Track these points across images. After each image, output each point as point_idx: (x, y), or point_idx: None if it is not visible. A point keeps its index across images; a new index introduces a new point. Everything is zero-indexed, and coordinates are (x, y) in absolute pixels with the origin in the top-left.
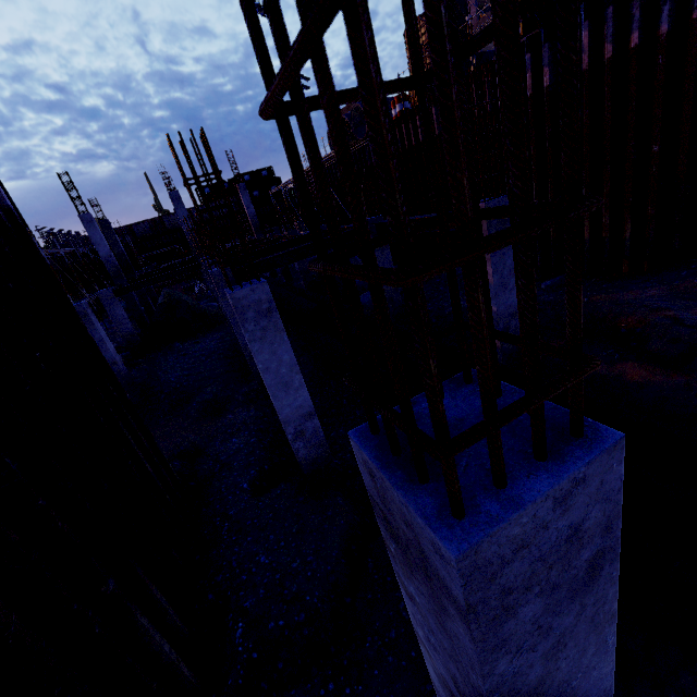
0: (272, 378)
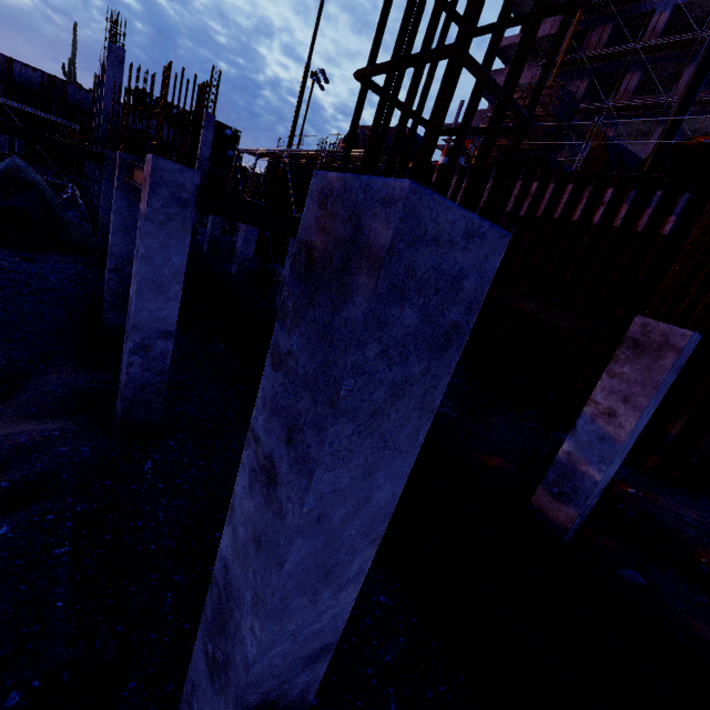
0: (311, 550)
